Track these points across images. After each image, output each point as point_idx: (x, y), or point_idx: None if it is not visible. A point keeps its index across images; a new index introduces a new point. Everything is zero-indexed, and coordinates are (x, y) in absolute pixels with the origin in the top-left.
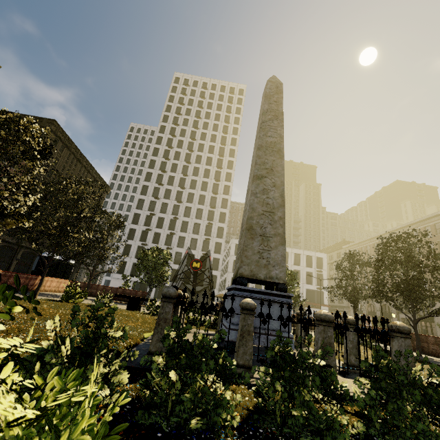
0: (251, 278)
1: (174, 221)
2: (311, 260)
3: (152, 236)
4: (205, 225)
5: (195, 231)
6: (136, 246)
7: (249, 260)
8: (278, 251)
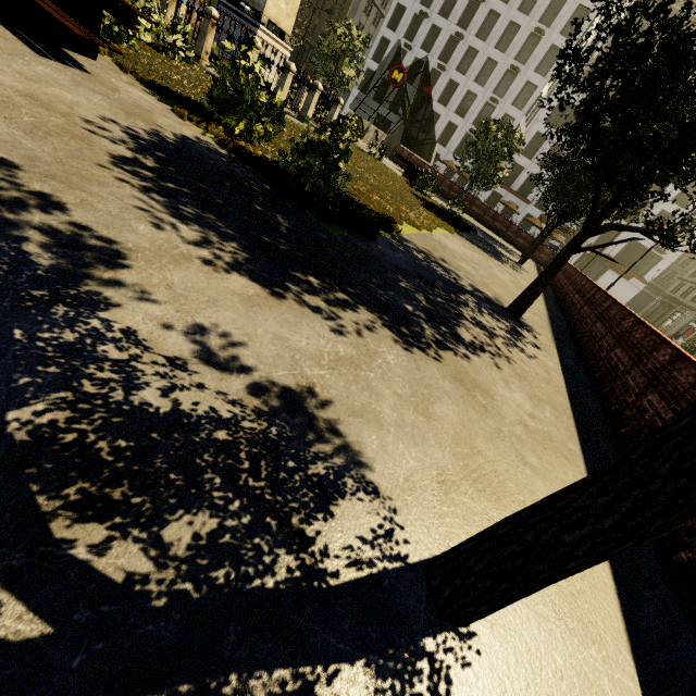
0: None
1: (476, 7)
2: None
3: (425, 33)
4: (529, 33)
5: (503, 43)
6: (396, 47)
7: None
8: None
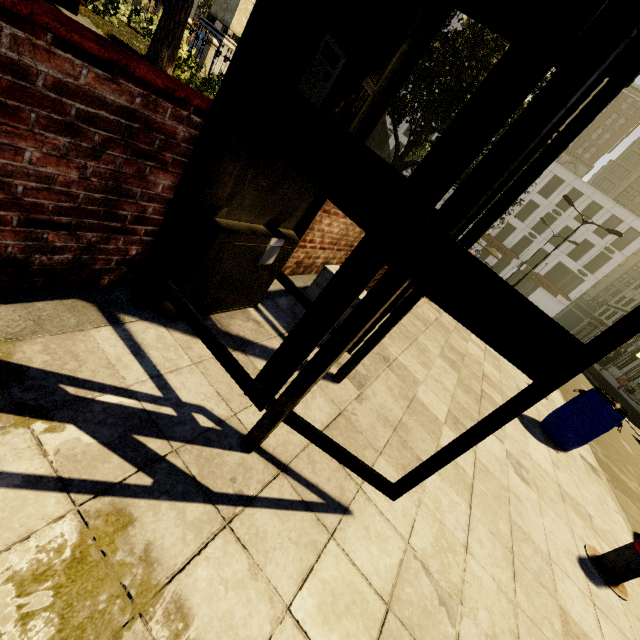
0: (214, 16)
1: None
2: (614, 227)
3: None
4: None
5: None
6: None
7: (219, 2)
8: (236, 1)
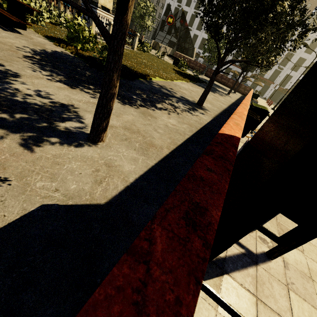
0: None
1: None
2: None
3: None
4: None
5: None
6: (174, 7)
7: None
8: None
